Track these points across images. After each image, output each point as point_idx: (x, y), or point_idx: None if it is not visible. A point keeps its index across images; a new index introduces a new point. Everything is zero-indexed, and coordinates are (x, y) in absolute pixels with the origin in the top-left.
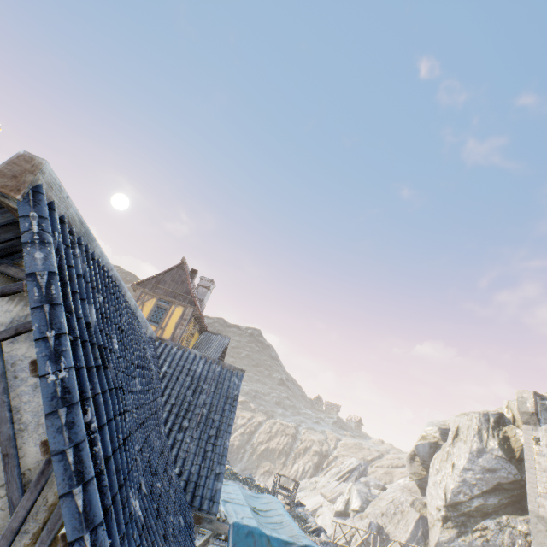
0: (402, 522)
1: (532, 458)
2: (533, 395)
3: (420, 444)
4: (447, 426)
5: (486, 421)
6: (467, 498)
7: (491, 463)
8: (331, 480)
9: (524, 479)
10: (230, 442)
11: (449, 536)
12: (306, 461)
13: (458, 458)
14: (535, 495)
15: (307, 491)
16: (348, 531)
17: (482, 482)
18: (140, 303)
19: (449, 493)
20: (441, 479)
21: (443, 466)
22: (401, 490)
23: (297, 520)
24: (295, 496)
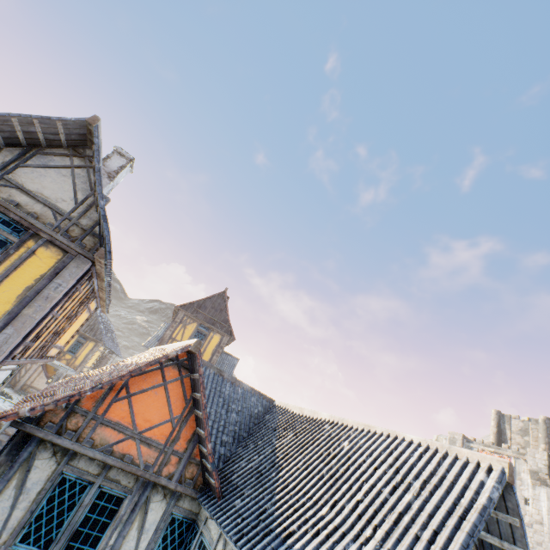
0: None
1: None
2: (462, 437)
3: None
4: None
5: None
6: None
7: None
8: None
9: None
10: None
11: None
12: None
13: None
14: None
15: None
16: None
17: None
18: (182, 326)
19: None
20: None
21: None
22: None
23: None
24: None
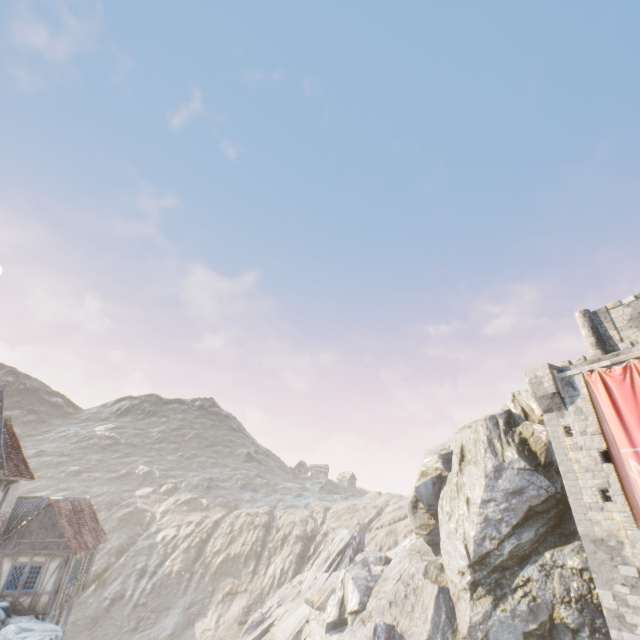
0: (418, 607)
1: (567, 457)
2: (549, 369)
3: (421, 484)
4: (448, 449)
5: (496, 426)
6: (495, 544)
7: (515, 482)
8: (318, 574)
9: (559, 490)
10: (165, 570)
11: (483, 611)
12: (285, 556)
13: (472, 489)
14: (583, 509)
15: (288, 602)
16: None
17: (509, 513)
18: None
19: (471, 545)
20: (456, 527)
21: (455, 506)
22: (408, 556)
23: None
24: None
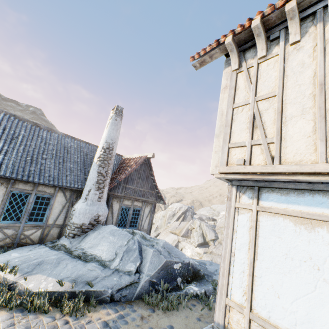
0: None
1: None
2: None
3: None
4: None
5: None
6: None
7: None
8: (171, 221)
9: None
10: None
11: None
12: None
13: None
14: None
15: (153, 232)
16: None
17: None
18: None
19: None
20: None
21: None
22: None
23: None
24: None
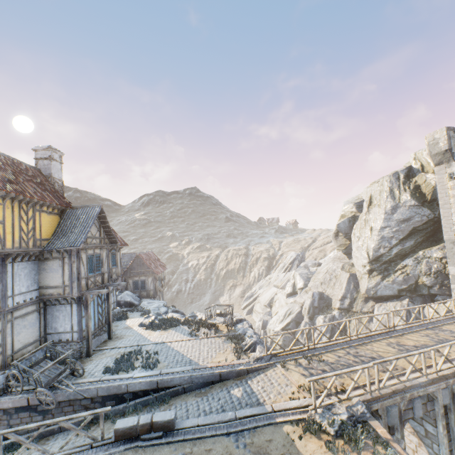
0: (337, 284)
1: (447, 194)
2: (446, 131)
3: (341, 222)
4: (361, 199)
5: (397, 180)
6: (386, 250)
7: (405, 214)
8: (279, 274)
9: (437, 215)
10: (197, 279)
11: (375, 282)
12: (259, 268)
13: (375, 222)
14: (450, 226)
15: (264, 287)
16: (279, 338)
17: (398, 233)
18: None
19: (371, 252)
20: (362, 244)
21: (362, 232)
22: (332, 261)
23: (233, 343)
24: (231, 318)
